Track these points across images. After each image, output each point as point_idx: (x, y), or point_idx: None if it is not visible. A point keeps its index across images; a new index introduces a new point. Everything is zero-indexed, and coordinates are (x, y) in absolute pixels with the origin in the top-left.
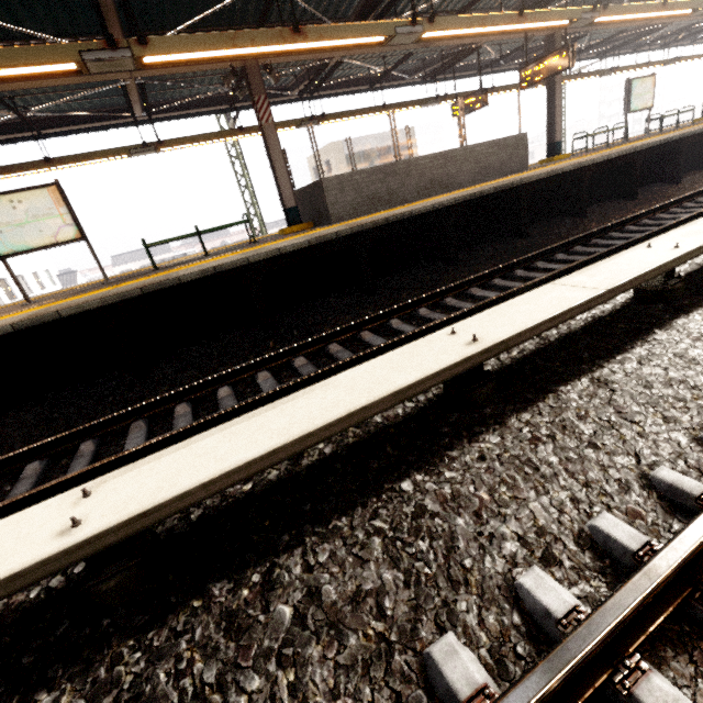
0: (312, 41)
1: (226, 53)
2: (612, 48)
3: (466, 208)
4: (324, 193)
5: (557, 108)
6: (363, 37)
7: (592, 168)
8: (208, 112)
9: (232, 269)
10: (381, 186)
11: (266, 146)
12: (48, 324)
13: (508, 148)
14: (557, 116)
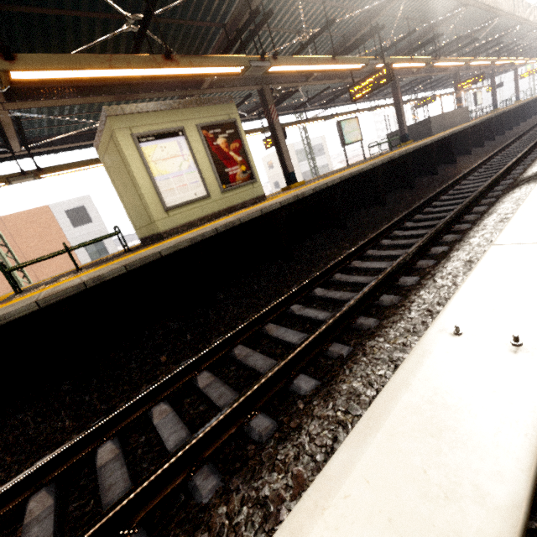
0: (458, 62)
1: (442, 65)
2: (450, 84)
3: (495, 119)
4: (430, 123)
5: (461, 101)
6: (465, 62)
7: (512, 111)
8: (323, 108)
9: (466, 129)
10: (441, 122)
11: (395, 110)
12: (445, 138)
13: (464, 112)
14: (461, 105)
